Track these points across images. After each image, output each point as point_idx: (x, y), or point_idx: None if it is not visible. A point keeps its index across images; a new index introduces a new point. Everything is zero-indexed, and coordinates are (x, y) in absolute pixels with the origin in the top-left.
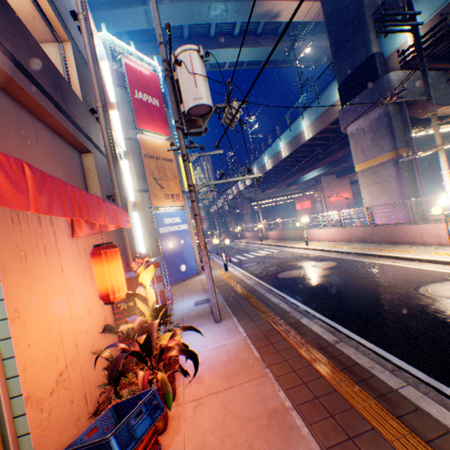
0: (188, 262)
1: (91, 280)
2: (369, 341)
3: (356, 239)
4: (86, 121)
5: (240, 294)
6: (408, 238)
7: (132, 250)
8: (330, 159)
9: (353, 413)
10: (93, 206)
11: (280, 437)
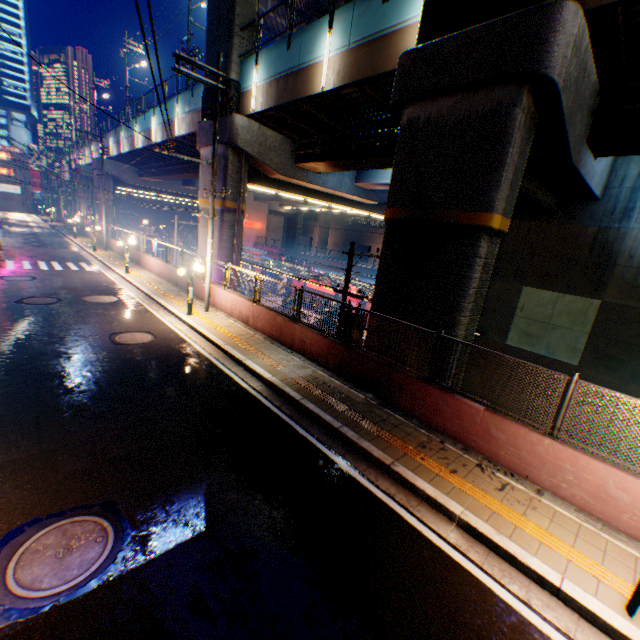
0: None
1: None
2: None
3: (174, 280)
4: None
5: None
6: (198, 291)
7: None
8: None
9: None
10: None
11: None
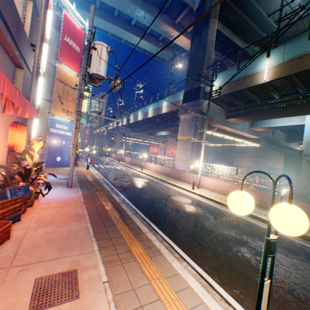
0: (64, 157)
1: (2, 138)
2: (135, 206)
3: (165, 173)
4: (27, 51)
5: (89, 180)
6: (184, 178)
7: (29, 133)
8: (173, 128)
9: (109, 217)
10: (28, 106)
11: (77, 219)
